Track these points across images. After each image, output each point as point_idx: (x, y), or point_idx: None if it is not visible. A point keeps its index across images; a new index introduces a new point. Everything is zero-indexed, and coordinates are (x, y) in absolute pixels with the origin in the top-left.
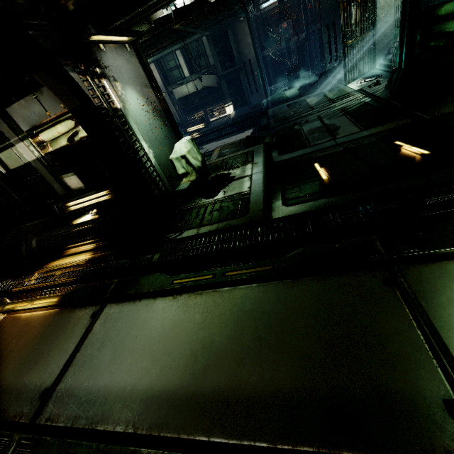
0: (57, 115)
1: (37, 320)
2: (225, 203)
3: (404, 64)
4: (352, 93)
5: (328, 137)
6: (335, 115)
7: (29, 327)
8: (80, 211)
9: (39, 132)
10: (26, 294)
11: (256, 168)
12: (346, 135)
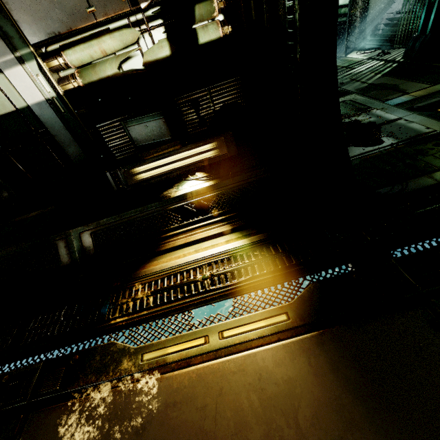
0: (108, 16)
1: (281, 365)
2: (420, 146)
3: (430, 30)
4: (364, 61)
5: (396, 93)
6: (374, 77)
7: (280, 384)
8: (158, 179)
9: (62, 47)
10: (151, 325)
11: (395, 112)
12: (418, 90)
